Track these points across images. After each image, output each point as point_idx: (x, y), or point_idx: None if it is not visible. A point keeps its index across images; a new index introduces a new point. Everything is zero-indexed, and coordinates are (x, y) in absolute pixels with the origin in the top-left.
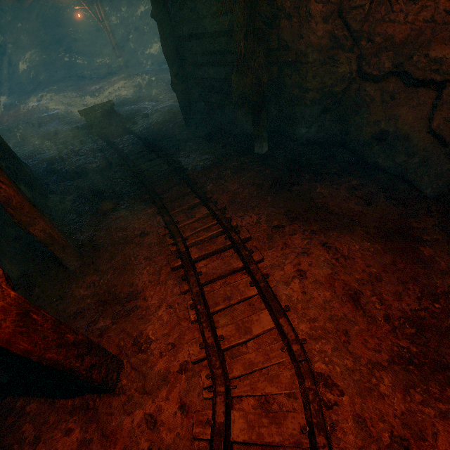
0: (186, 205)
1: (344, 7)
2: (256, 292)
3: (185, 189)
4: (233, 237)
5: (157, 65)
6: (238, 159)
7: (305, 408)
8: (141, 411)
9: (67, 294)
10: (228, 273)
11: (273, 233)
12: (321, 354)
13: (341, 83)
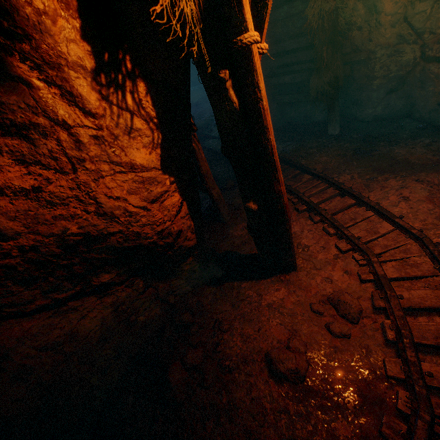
0: (290, 175)
1: (408, 14)
2: (373, 213)
3: (284, 166)
4: (342, 186)
5: (199, 84)
6: (317, 141)
7: (433, 259)
8: (319, 277)
9: (229, 235)
10: (345, 208)
11: (368, 183)
12: (435, 235)
13: (405, 68)
